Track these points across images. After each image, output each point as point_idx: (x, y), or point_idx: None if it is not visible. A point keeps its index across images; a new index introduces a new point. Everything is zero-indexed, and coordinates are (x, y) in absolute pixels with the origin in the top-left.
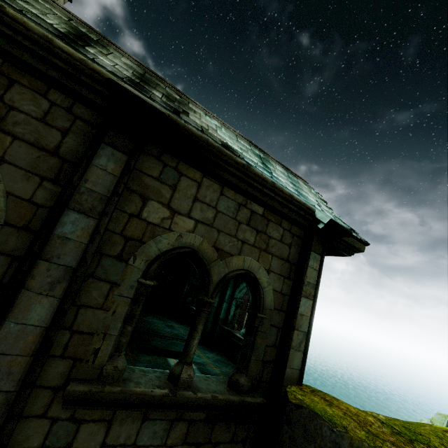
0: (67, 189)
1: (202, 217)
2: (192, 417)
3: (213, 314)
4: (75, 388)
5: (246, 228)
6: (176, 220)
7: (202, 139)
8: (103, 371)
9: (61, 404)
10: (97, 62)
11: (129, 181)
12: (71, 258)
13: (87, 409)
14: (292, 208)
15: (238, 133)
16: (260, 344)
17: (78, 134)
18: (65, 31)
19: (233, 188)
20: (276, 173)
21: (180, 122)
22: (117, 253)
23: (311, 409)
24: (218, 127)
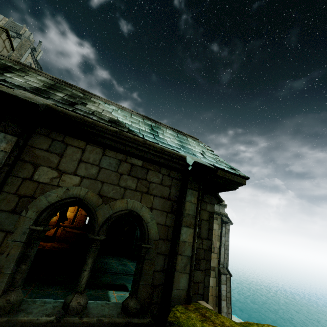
0: None
1: (87, 173)
2: None
3: None
4: None
5: (128, 177)
6: (64, 178)
7: (78, 118)
8: None
9: None
10: (7, 81)
11: (23, 155)
12: None
13: None
14: (166, 157)
15: (135, 112)
16: (147, 270)
17: None
18: None
19: (113, 149)
20: (163, 135)
21: (59, 109)
22: (12, 208)
23: (180, 325)
24: (114, 110)
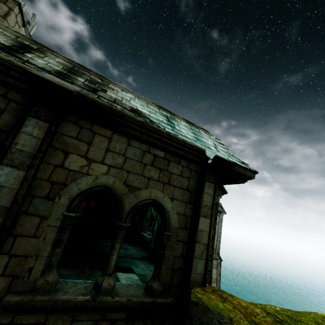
0: (1, 151)
1: (114, 163)
2: (113, 317)
3: (154, 237)
4: (10, 299)
5: (151, 168)
6: (92, 166)
7: (107, 106)
8: (36, 284)
9: (1, 312)
10: (30, 62)
11: (53, 141)
12: (6, 200)
13: (21, 315)
14: (187, 150)
15: (150, 101)
16: (168, 255)
17: (12, 112)
18: (10, 44)
19: (138, 140)
20: (179, 127)
21: (89, 96)
22: (46, 194)
23: (205, 305)
24: (132, 98)
